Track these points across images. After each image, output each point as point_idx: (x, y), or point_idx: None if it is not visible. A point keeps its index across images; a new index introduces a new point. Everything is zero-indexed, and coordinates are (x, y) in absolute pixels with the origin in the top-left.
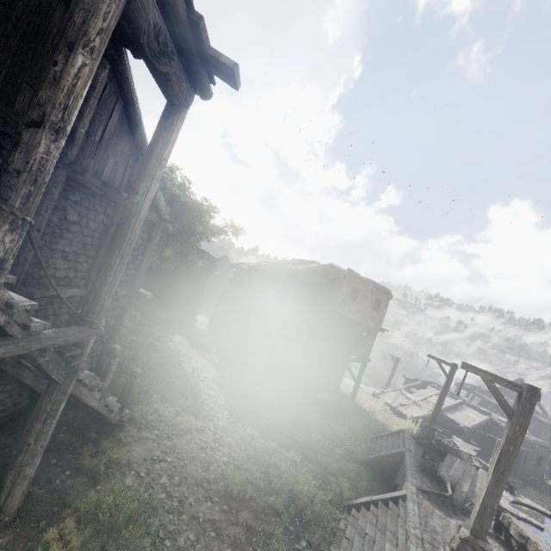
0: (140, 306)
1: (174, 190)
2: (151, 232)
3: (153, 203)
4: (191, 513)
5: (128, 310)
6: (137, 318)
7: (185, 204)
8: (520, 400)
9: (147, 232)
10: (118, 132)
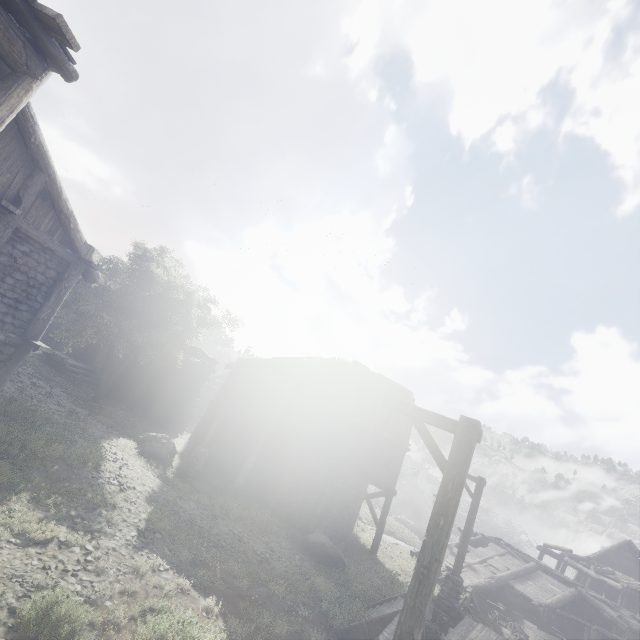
0: (98, 407)
1: (153, 267)
2: (64, 273)
3: (67, 237)
4: None
5: (13, 366)
6: (76, 414)
7: (164, 282)
8: (453, 442)
9: (56, 271)
10: (0, 134)
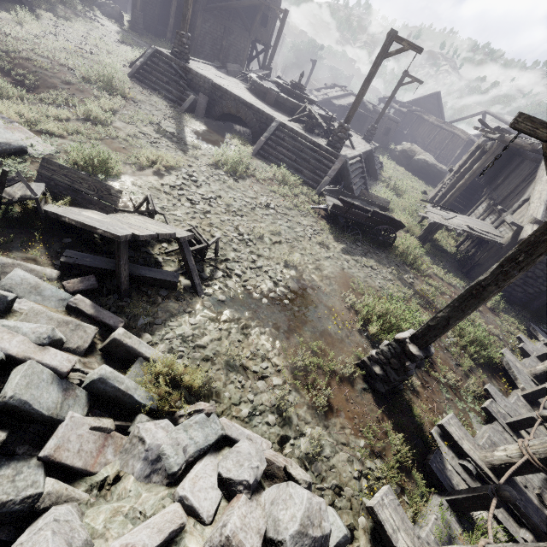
0: None
1: None
2: None
3: None
4: (71, 39)
5: None
6: None
7: None
8: None
9: None
10: None
